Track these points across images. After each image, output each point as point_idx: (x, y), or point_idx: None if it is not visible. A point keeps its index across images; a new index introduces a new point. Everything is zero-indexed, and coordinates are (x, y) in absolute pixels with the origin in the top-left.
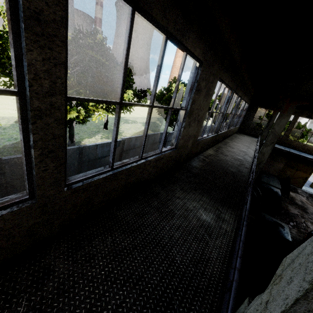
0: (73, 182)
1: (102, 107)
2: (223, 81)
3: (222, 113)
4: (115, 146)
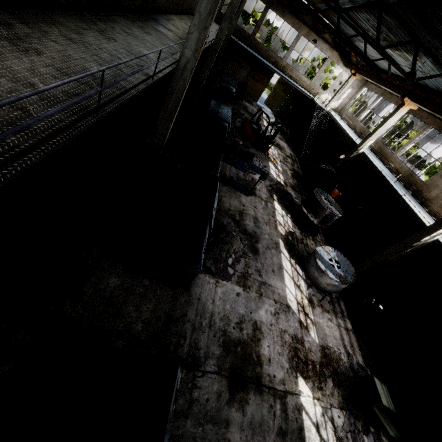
0: None
1: None
2: None
3: None
4: None
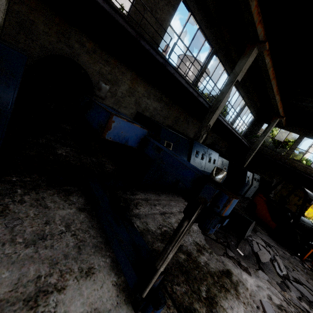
0: None
1: None
2: (192, 13)
3: (199, 63)
4: None
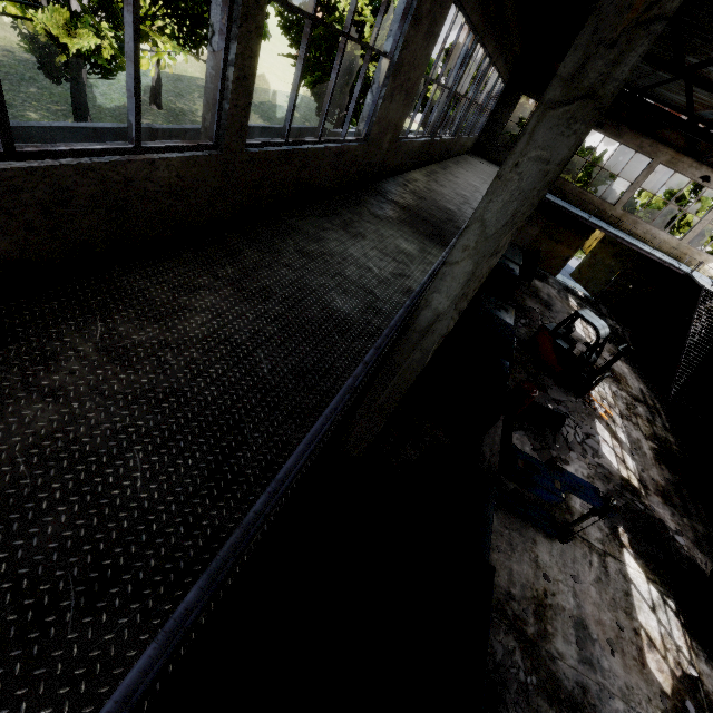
0: (249, 144)
1: (163, 31)
2: (463, 6)
3: (449, 89)
4: (295, 101)
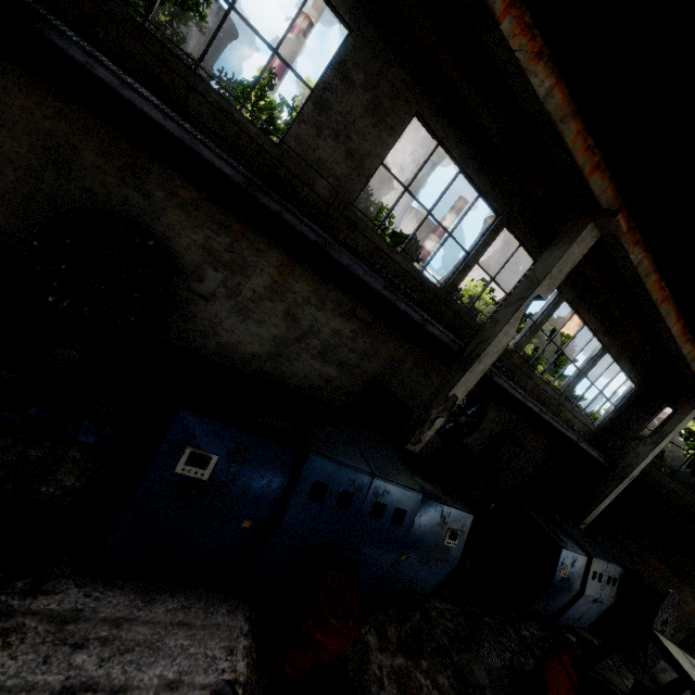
0: None
1: None
2: (442, 142)
3: (460, 244)
4: None
